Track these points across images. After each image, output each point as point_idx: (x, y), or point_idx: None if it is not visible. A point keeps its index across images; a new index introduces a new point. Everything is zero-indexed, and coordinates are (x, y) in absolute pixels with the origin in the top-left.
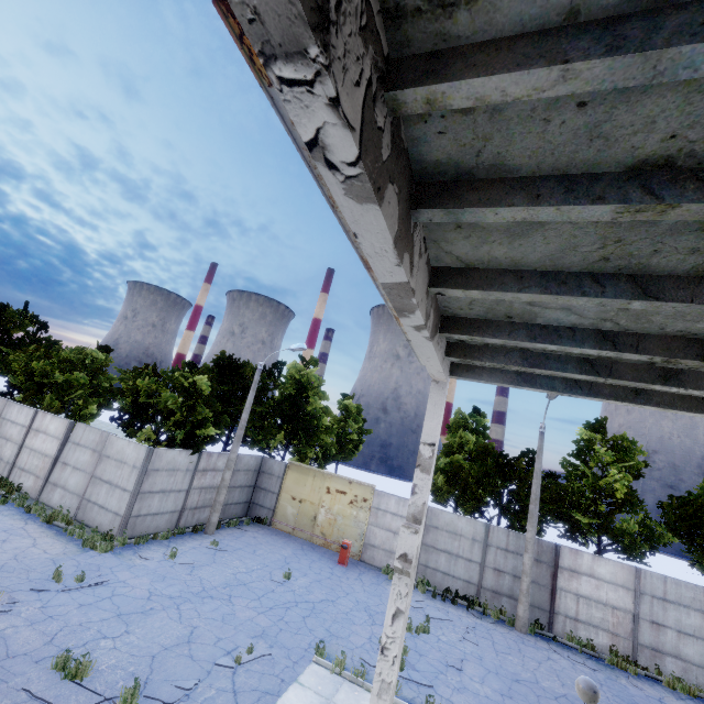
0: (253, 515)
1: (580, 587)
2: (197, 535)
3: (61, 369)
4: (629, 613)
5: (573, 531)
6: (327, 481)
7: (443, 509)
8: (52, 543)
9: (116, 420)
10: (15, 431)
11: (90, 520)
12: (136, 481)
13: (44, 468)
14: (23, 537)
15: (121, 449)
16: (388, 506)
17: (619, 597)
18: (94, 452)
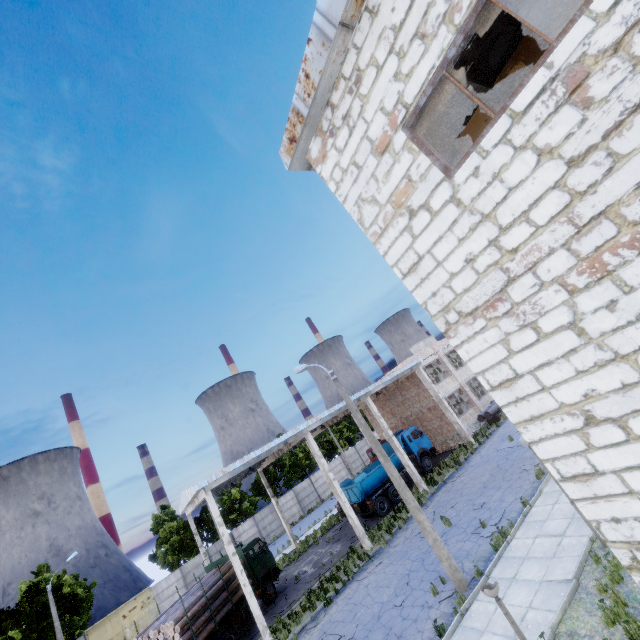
0: None
1: (244, 539)
2: None
3: None
4: (258, 532)
5: (234, 523)
6: (120, 613)
7: (188, 562)
8: None
9: None
10: None
11: None
12: None
13: None
14: None
15: None
16: (163, 587)
17: (254, 530)
18: None
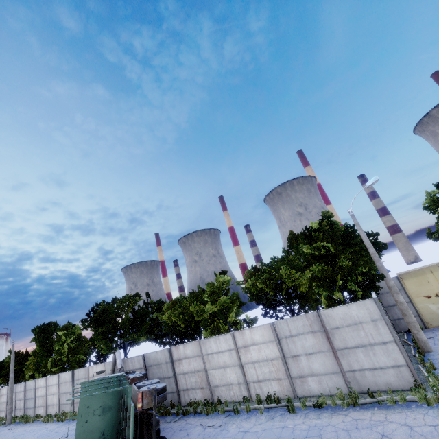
0: (402, 328)
1: None
2: (428, 356)
3: (212, 300)
4: None
5: None
6: None
7: None
8: (408, 417)
9: (265, 315)
10: (226, 357)
11: (372, 386)
12: (391, 329)
13: (278, 369)
14: (380, 425)
15: (344, 315)
16: None
17: None
18: (314, 333)
